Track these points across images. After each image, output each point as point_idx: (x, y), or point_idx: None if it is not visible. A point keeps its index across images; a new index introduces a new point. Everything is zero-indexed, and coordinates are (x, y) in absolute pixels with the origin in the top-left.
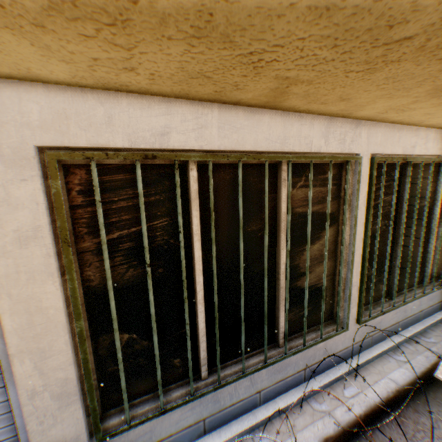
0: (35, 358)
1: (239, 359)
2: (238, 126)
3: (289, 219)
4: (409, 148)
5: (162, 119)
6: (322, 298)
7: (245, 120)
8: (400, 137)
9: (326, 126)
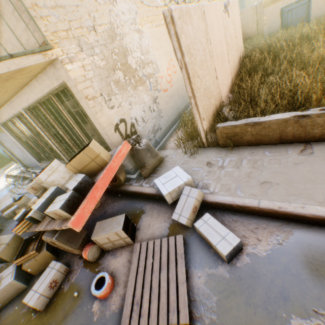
0: (25, 149)
1: (52, 160)
2: (4, 113)
3: (27, 131)
4: (28, 101)
5: (0, 116)
6: (52, 151)
7: (3, 112)
8: (22, 98)
9: (9, 106)
